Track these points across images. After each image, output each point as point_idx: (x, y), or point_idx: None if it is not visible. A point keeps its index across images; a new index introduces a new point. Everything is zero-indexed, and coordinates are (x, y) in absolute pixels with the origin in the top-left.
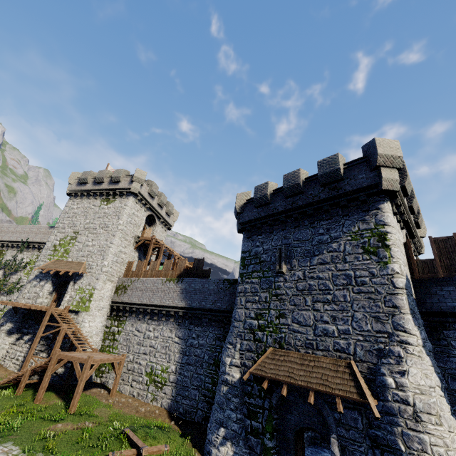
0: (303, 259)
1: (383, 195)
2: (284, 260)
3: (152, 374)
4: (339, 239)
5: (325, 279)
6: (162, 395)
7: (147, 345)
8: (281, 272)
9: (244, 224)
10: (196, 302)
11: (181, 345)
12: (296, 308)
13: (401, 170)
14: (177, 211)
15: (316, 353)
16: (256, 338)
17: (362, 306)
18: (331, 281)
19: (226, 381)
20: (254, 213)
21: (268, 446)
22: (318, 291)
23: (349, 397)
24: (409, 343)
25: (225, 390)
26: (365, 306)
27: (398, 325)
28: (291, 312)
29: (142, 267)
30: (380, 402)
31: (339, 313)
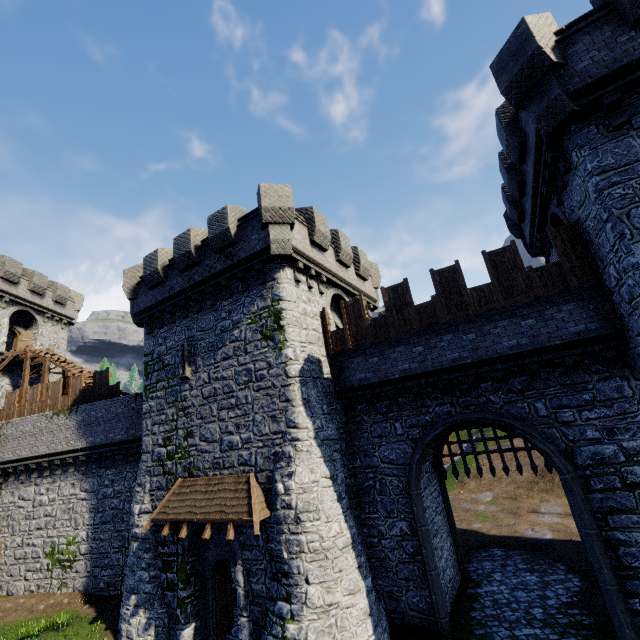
0: (207, 356)
1: (280, 260)
2: (188, 360)
3: (54, 553)
4: (240, 324)
5: (229, 379)
6: (73, 576)
7: (41, 516)
8: (186, 377)
9: (140, 315)
10: (101, 436)
11: (90, 501)
12: (203, 422)
13: (310, 220)
14: (80, 294)
15: (223, 472)
16: (166, 471)
17: (261, 406)
18: (234, 381)
19: (135, 536)
20: (149, 297)
21: (182, 597)
22: (222, 396)
23: (239, 520)
24: (299, 440)
25: (135, 548)
26: (264, 406)
27: (290, 421)
28: (199, 428)
29: (13, 401)
30: (273, 513)
31: (242, 418)
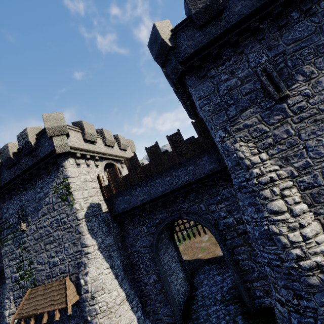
0: (33, 215)
1: (64, 155)
2: (22, 220)
3: None
4: (49, 194)
5: (47, 226)
6: None
7: None
8: (23, 230)
9: None
10: None
11: None
12: (37, 254)
13: (82, 128)
14: None
15: (53, 280)
16: (21, 286)
17: (67, 238)
18: (50, 227)
19: None
20: None
21: None
22: (45, 237)
23: (61, 307)
24: (89, 253)
25: None
26: (68, 238)
27: (83, 244)
28: (35, 258)
29: None
30: (80, 297)
31: (58, 247)
